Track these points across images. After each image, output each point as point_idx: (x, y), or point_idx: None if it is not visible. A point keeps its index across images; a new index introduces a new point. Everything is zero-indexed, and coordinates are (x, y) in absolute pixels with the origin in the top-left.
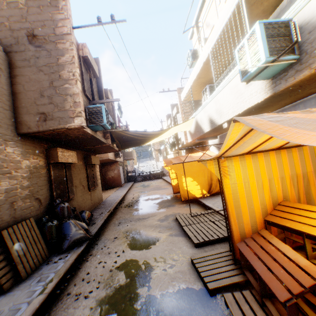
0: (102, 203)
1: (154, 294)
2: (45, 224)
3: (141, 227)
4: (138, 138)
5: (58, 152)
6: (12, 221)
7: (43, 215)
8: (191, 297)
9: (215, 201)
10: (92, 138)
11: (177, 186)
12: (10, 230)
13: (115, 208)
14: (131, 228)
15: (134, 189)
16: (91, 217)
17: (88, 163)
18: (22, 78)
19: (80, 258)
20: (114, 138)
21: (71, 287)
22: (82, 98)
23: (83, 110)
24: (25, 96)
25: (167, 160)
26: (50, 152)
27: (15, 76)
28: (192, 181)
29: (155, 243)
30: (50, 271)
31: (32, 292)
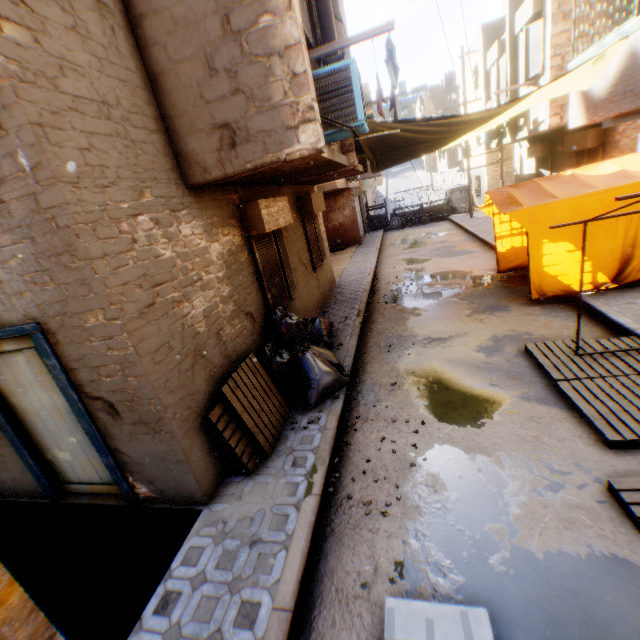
0: (337, 290)
1: (530, 550)
2: (272, 361)
3: (442, 365)
4: (422, 140)
5: (260, 212)
6: (225, 364)
7: (260, 339)
8: (633, 589)
9: (638, 310)
10: (324, 164)
11: (510, 256)
12: (230, 384)
13: (367, 305)
14: (420, 364)
15: (389, 253)
16: (332, 330)
17: (305, 214)
18: (155, 25)
19: (341, 423)
20: (362, 145)
21: (349, 485)
22: (307, 59)
23: (314, 97)
24: (176, 82)
25: (498, 194)
26: (246, 213)
27: (137, 23)
28: (571, 252)
29: (491, 415)
30: (303, 447)
31: (292, 487)
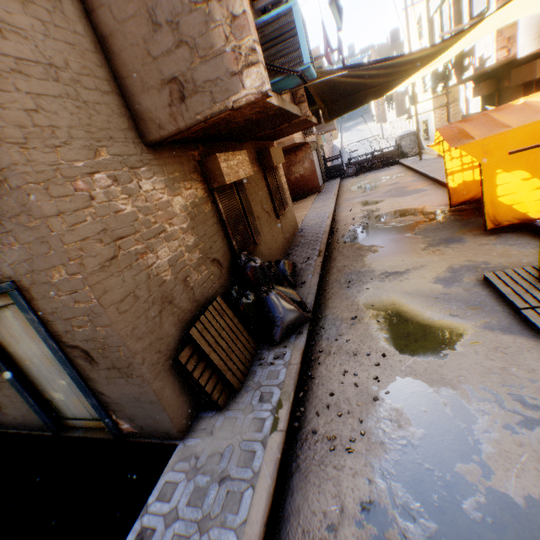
0: (300, 234)
1: (508, 494)
2: (238, 303)
3: (400, 297)
4: (370, 85)
5: (219, 165)
6: (193, 308)
7: (228, 282)
8: None
9: None
10: (276, 113)
11: (461, 190)
12: (197, 327)
13: (327, 245)
14: (378, 298)
15: (346, 197)
16: (295, 270)
17: (266, 166)
18: None
19: (305, 357)
20: (313, 96)
21: (313, 419)
22: None
23: (256, 40)
24: (124, 42)
25: (448, 131)
26: (206, 167)
27: None
28: (526, 179)
29: (453, 346)
30: (269, 382)
31: (259, 422)
